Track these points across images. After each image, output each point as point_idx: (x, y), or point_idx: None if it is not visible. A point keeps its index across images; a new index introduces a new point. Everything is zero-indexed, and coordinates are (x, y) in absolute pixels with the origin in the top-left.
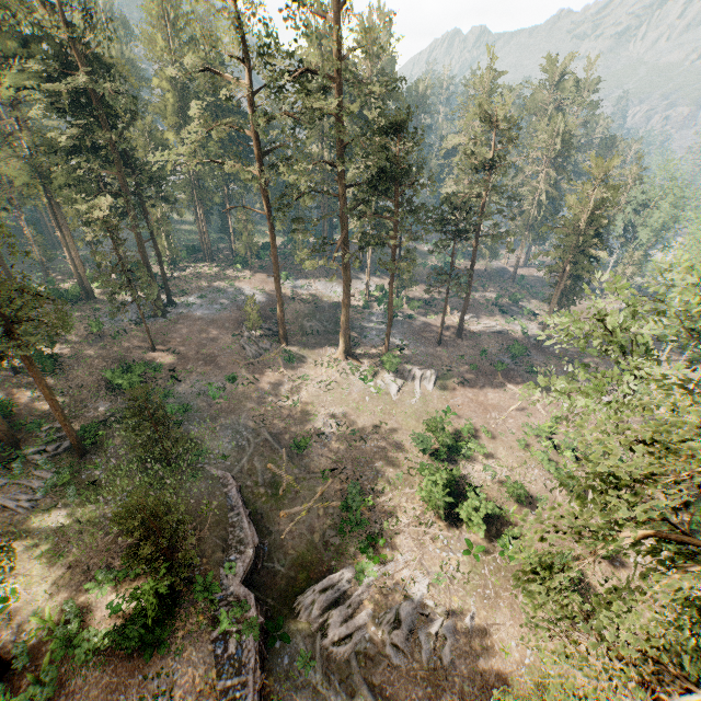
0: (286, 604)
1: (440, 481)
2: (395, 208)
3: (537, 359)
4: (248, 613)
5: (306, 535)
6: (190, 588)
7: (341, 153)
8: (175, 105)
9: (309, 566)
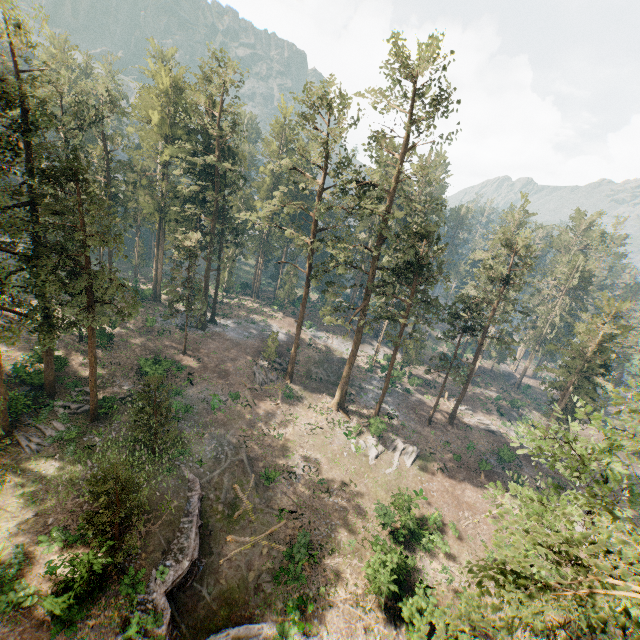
0: (197, 636)
1: (390, 563)
2: (412, 294)
3: (526, 472)
4: (158, 628)
5: (242, 569)
6: (119, 578)
7: (377, 243)
8: (270, 186)
9: (233, 604)
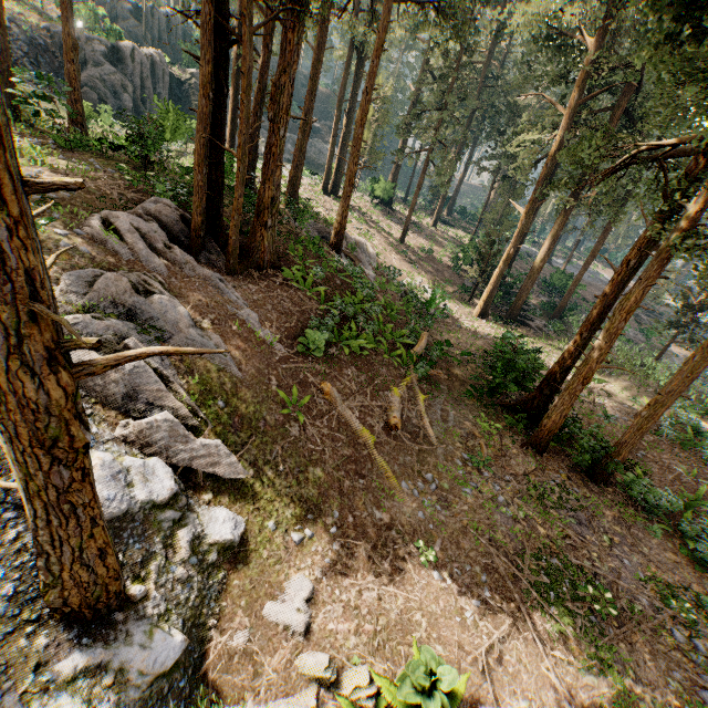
0: None
1: None
2: None
3: None
4: None
5: None
6: None
7: None
8: None
9: None
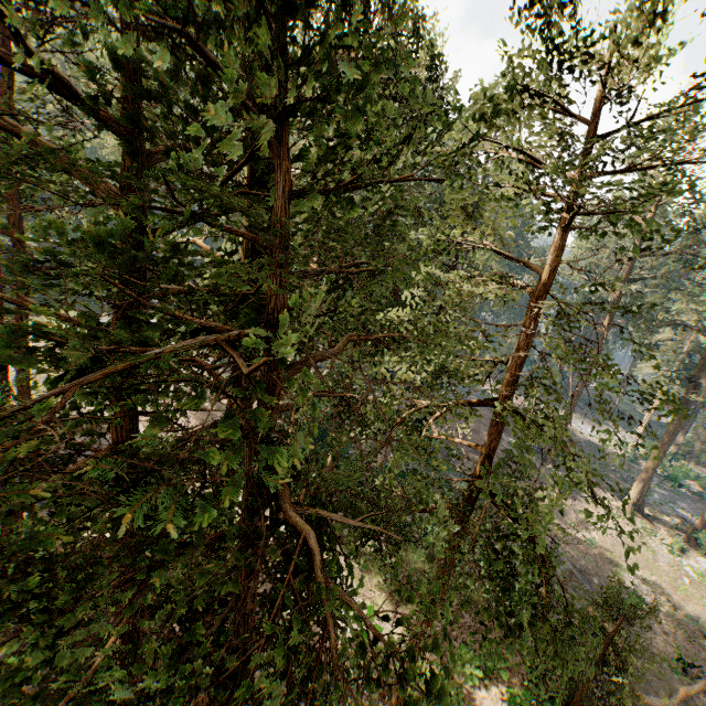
0: None
1: None
2: None
3: None
4: None
5: None
6: None
7: None
8: None
9: None
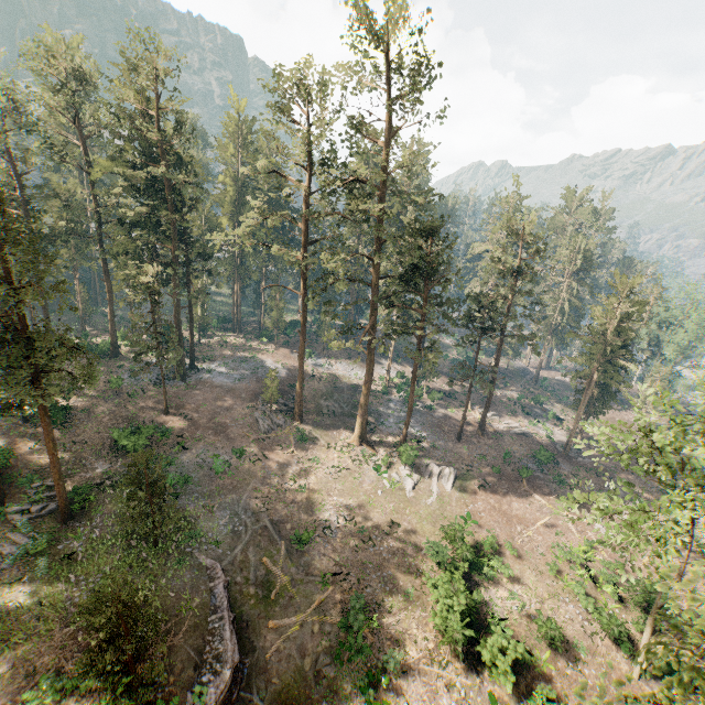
0: None
1: (459, 606)
2: (425, 301)
3: (564, 469)
4: None
5: (295, 657)
6: None
7: (378, 249)
8: (234, 197)
9: (294, 704)
